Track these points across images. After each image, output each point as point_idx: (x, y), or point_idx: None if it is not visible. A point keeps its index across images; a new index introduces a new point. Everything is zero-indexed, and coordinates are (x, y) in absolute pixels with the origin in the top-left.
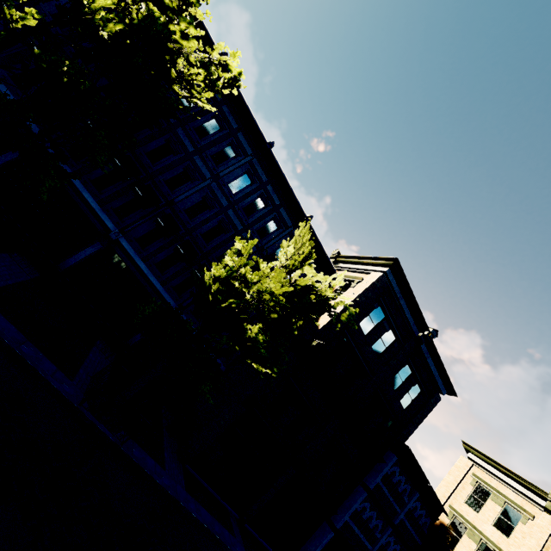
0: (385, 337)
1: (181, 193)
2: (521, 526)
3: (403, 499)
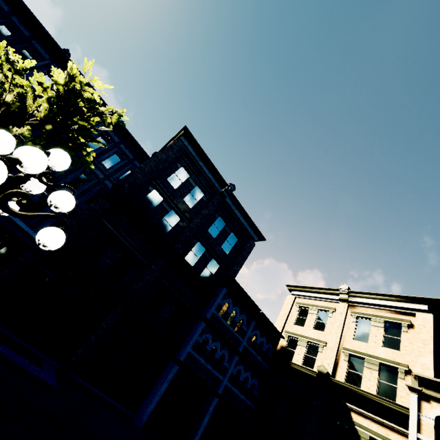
0: (194, 192)
1: None
2: (329, 319)
3: (242, 329)
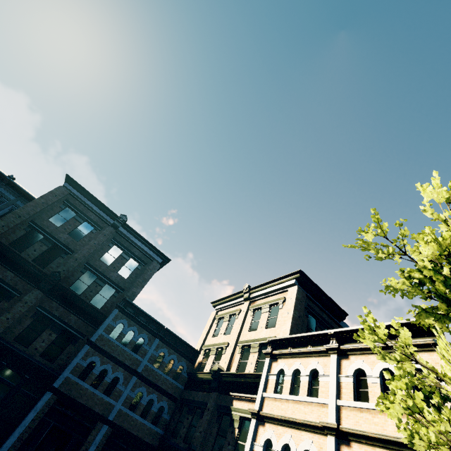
0: (82, 227)
1: None
2: (236, 321)
3: (143, 348)
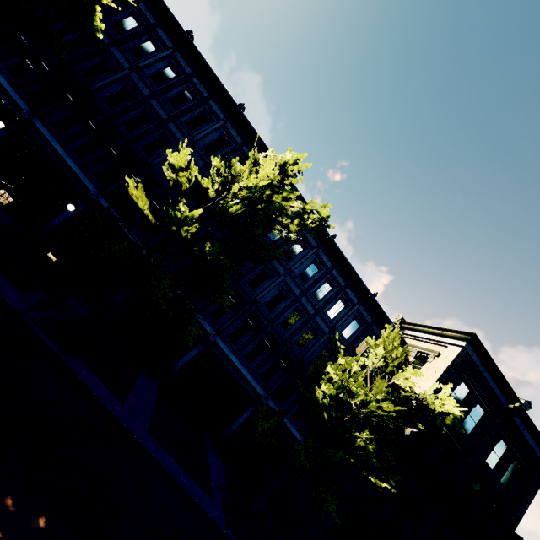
0: (473, 412)
1: (261, 290)
2: None
3: None
